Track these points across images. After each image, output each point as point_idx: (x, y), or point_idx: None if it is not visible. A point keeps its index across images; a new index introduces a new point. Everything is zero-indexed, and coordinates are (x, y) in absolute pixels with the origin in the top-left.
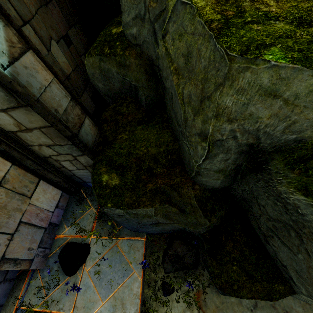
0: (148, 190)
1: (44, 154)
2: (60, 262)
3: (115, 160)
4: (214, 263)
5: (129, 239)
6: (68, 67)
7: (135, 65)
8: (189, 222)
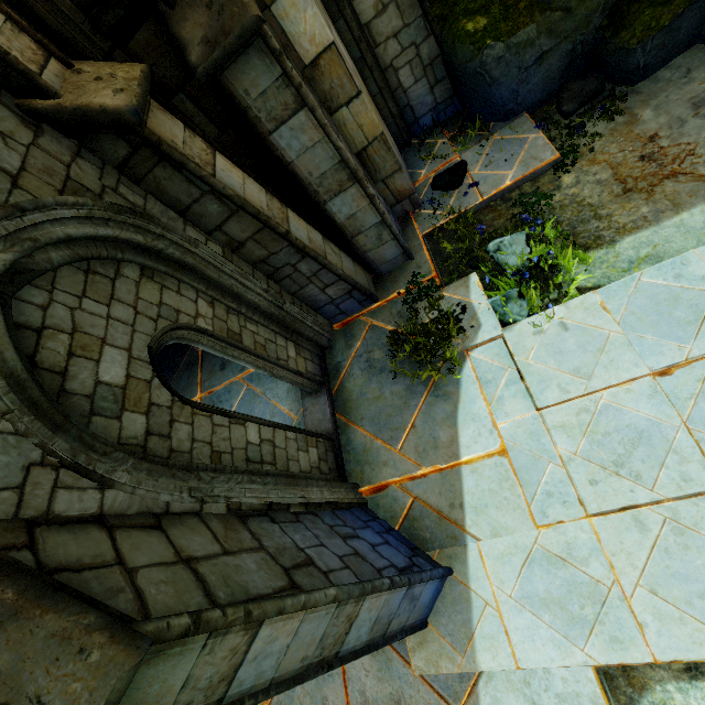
0: (522, 10)
1: (386, 61)
2: (439, 187)
3: (472, 7)
4: (623, 34)
5: (507, 126)
6: None
7: None
8: (578, 23)
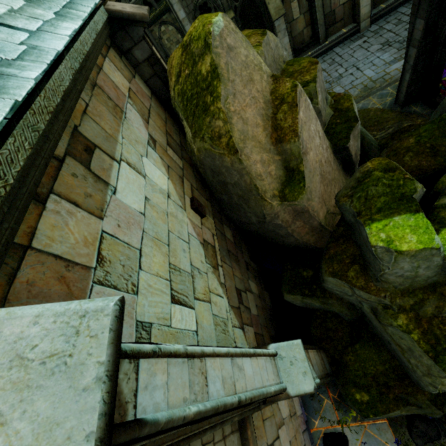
0: (391, 399)
1: None
2: None
3: (358, 382)
4: None
5: (374, 423)
6: (256, 286)
7: (338, 304)
8: (426, 412)
